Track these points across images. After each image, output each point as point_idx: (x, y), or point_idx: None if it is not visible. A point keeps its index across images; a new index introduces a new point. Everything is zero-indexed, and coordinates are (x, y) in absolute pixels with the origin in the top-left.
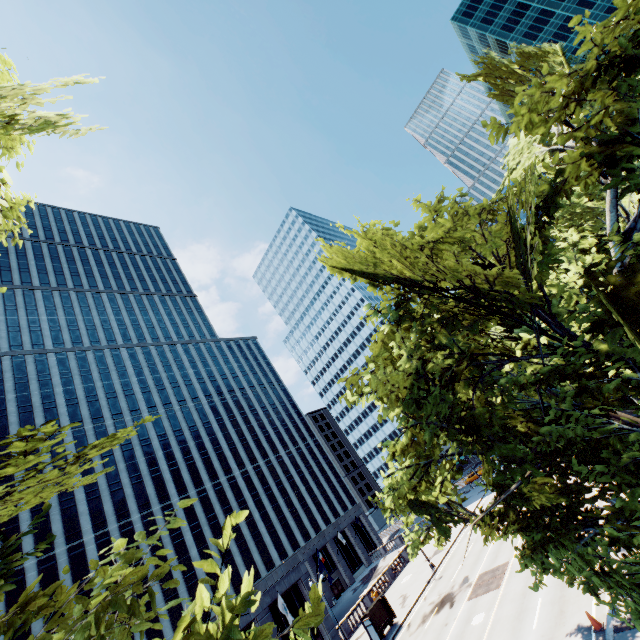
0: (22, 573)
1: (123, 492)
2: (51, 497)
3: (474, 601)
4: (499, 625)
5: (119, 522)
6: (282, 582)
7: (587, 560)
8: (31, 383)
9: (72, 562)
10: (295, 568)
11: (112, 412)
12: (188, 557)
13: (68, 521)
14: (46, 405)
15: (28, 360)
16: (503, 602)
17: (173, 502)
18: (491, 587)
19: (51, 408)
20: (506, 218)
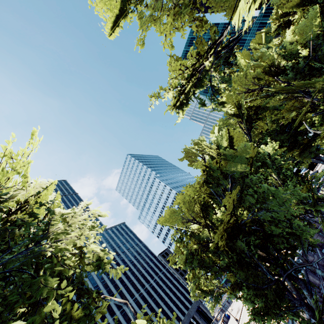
0: None
1: None
2: None
3: None
4: None
5: None
6: None
7: (235, 294)
8: None
9: None
10: None
11: None
12: None
13: None
14: None
15: None
16: None
17: None
18: None
19: None
20: (200, 202)
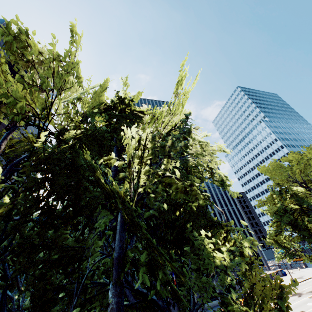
0: None
1: None
2: None
3: (311, 299)
4: None
5: None
6: None
7: None
8: None
9: None
10: None
11: None
12: None
13: None
14: None
15: None
16: None
17: None
18: None
19: None
20: None
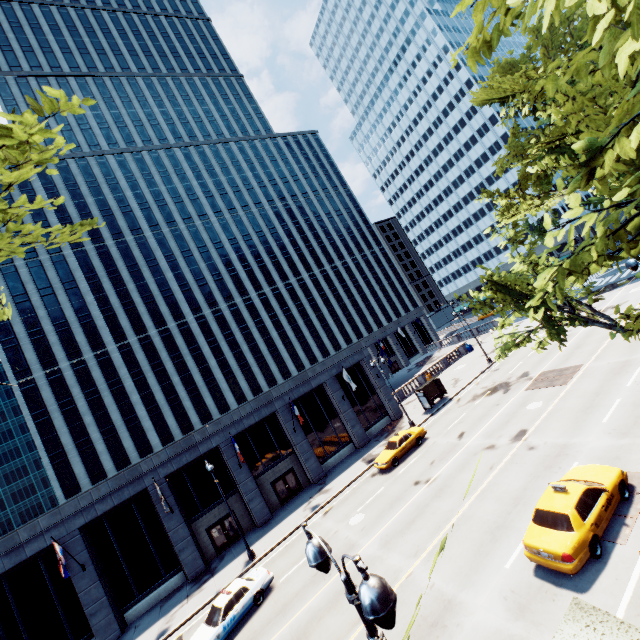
0: (149, 338)
1: (208, 287)
2: (153, 288)
3: (532, 392)
4: (559, 414)
5: (211, 309)
6: (347, 361)
7: None
8: (102, 187)
9: (183, 334)
10: (358, 352)
11: (182, 217)
12: (270, 337)
13: (171, 306)
14: (123, 209)
15: (91, 163)
16: (568, 397)
17: (252, 297)
18: (555, 383)
19: (128, 212)
20: None
